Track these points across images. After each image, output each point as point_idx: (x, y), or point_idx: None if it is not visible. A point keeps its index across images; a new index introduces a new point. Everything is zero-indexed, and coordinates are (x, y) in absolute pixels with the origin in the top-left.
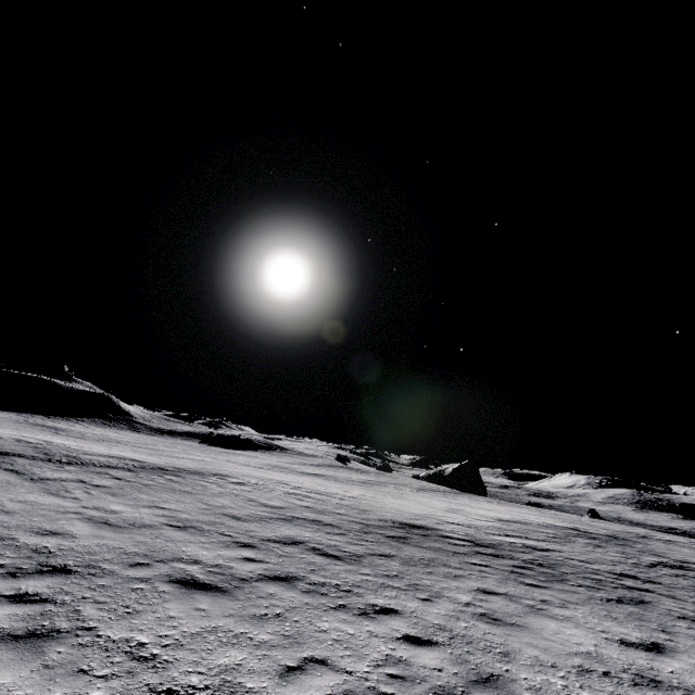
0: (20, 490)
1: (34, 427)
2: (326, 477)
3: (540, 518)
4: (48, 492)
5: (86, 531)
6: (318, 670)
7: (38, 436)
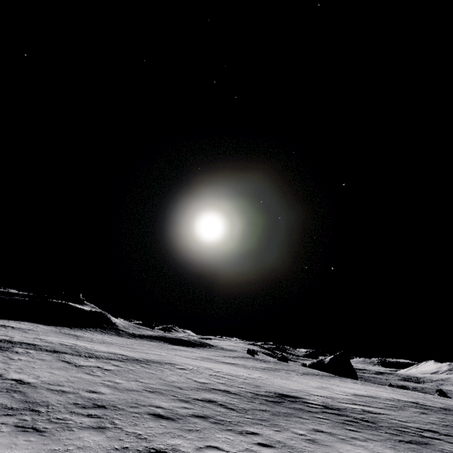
0: (72, 371)
1: (65, 335)
2: (238, 365)
3: (390, 394)
4: (85, 372)
5: (107, 391)
6: (213, 449)
7: (69, 341)
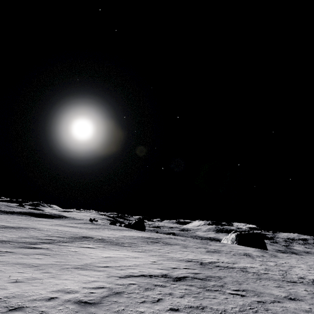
0: None
1: None
2: (77, 227)
3: (143, 235)
4: None
5: (3, 238)
6: (43, 246)
7: None
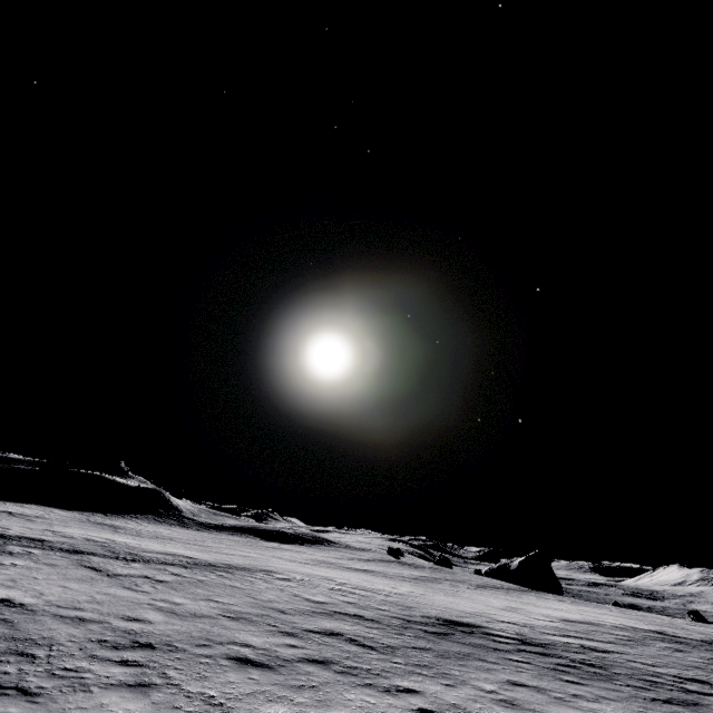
0: (102, 584)
1: (96, 525)
2: (374, 572)
3: (619, 619)
4: (123, 586)
5: (159, 618)
6: None
7: (102, 534)
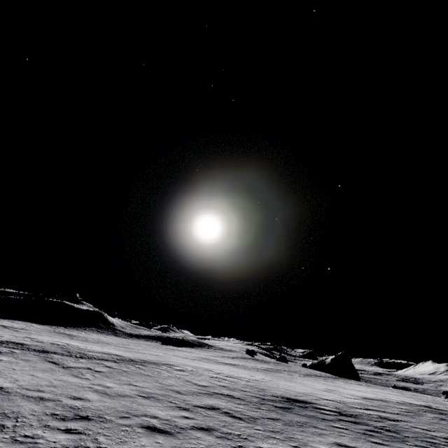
0: (58, 373)
1: (59, 334)
2: (238, 366)
3: (399, 397)
4: (73, 375)
5: (95, 398)
6: None
7: (62, 340)
